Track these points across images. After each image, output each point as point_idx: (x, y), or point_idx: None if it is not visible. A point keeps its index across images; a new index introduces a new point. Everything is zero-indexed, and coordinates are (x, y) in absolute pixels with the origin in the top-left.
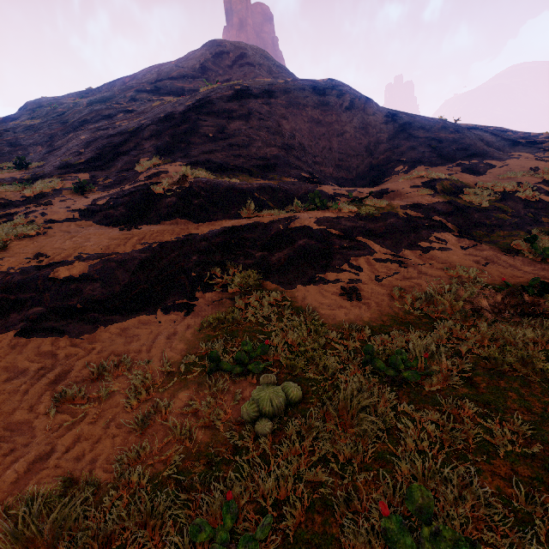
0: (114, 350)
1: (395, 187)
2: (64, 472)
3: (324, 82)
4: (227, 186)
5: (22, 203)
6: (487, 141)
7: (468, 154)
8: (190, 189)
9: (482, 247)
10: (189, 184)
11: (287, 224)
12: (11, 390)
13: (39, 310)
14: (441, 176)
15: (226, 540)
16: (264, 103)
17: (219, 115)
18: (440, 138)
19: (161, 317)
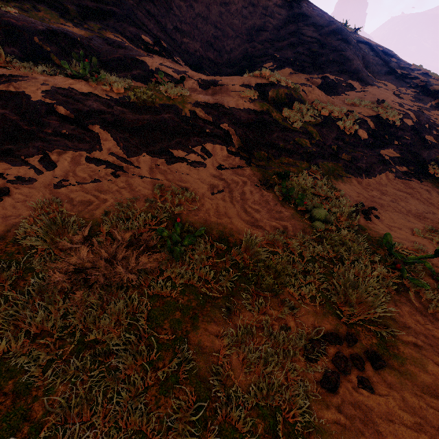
0: None
1: (228, 81)
2: None
3: None
4: None
5: None
6: (367, 62)
7: (340, 69)
8: None
9: (243, 171)
10: None
11: None
12: None
13: None
14: (282, 82)
15: None
16: None
17: None
18: (324, 43)
19: None
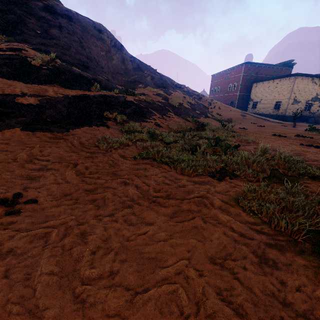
0: (90, 137)
1: (147, 93)
2: (132, 155)
3: (99, 25)
4: (78, 72)
5: None
6: (168, 83)
7: (164, 86)
8: (58, 68)
9: (181, 118)
10: (57, 64)
11: (125, 98)
12: (65, 146)
13: (24, 119)
14: (161, 92)
15: (188, 149)
16: (68, 23)
17: (39, 18)
18: (153, 76)
19: (97, 128)
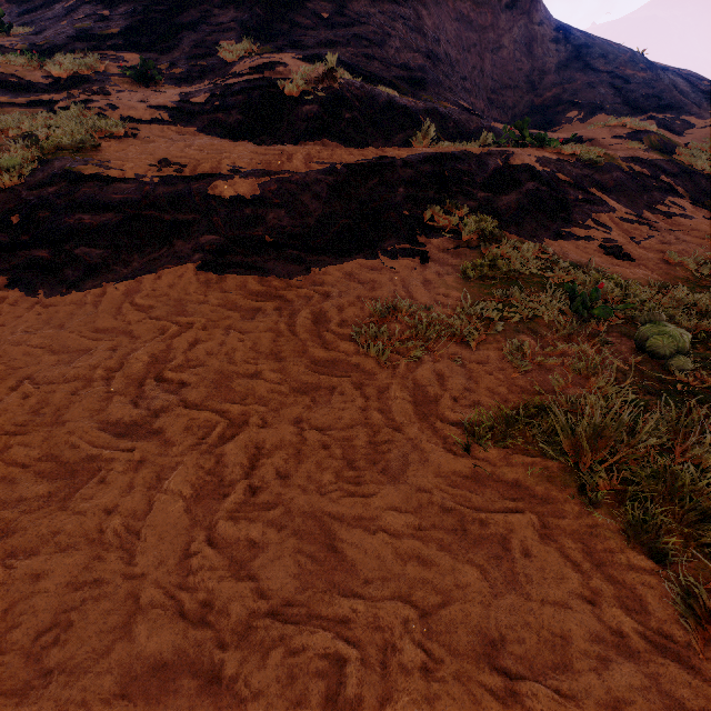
0: (358, 295)
1: (592, 135)
2: (469, 402)
3: None
4: (387, 99)
5: (51, 88)
6: (682, 90)
7: (662, 105)
8: (339, 93)
9: None
10: (338, 84)
11: (505, 159)
12: (268, 329)
13: (214, 240)
14: (648, 126)
15: None
16: None
17: None
18: (627, 76)
19: (391, 263)
